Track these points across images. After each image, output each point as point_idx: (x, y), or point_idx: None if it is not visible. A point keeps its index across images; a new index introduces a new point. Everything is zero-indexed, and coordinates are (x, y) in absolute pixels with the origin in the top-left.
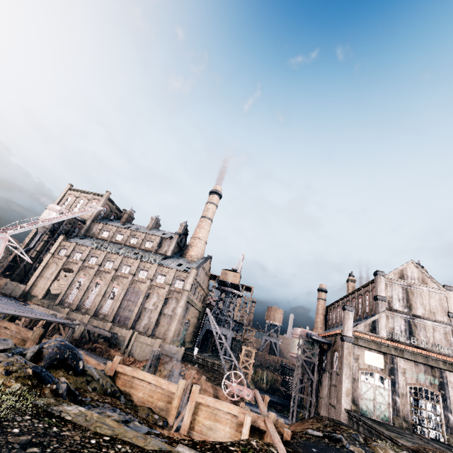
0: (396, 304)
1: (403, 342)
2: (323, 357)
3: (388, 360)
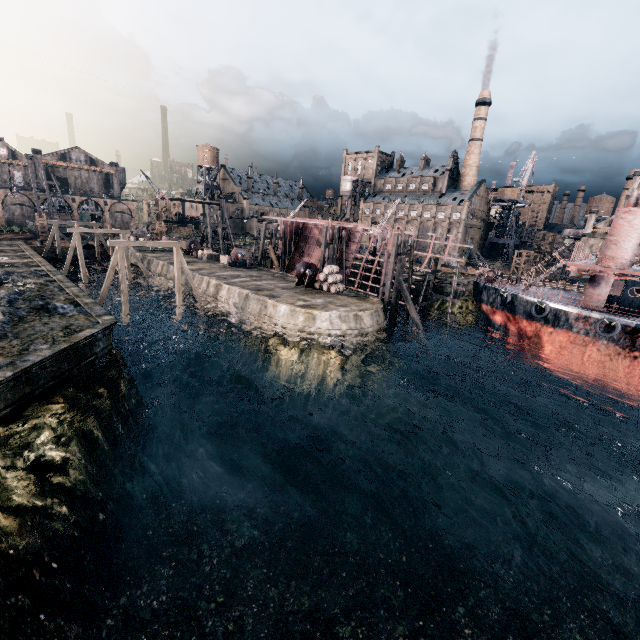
0: None
1: None
2: None
3: None
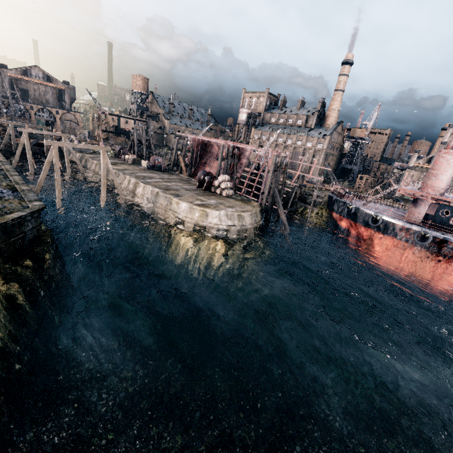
0: None
1: None
2: None
3: None
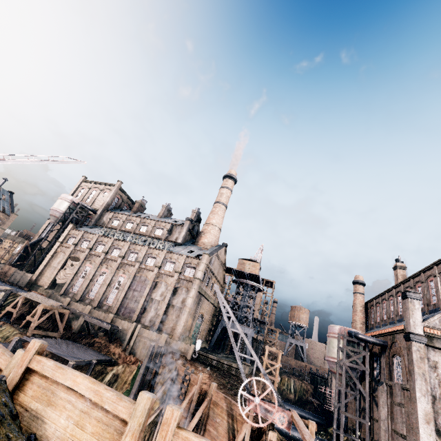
0: None
1: None
2: (374, 364)
3: None
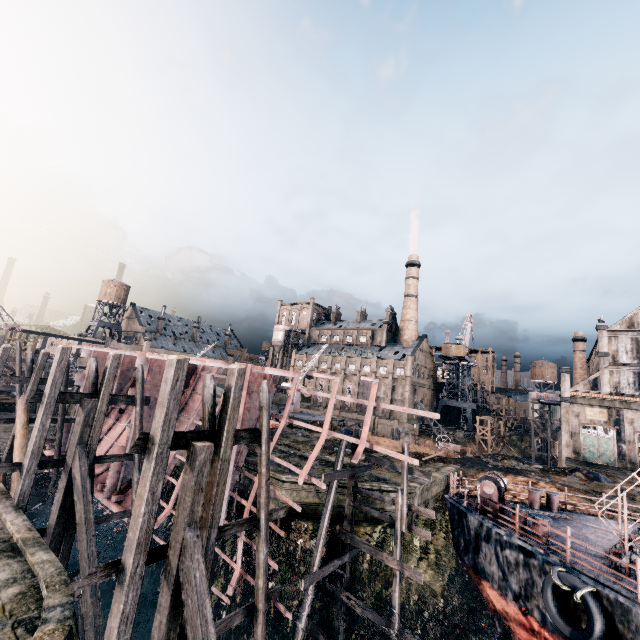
0: (623, 357)
1: (629, 395)
2: None
3: (613, 413)
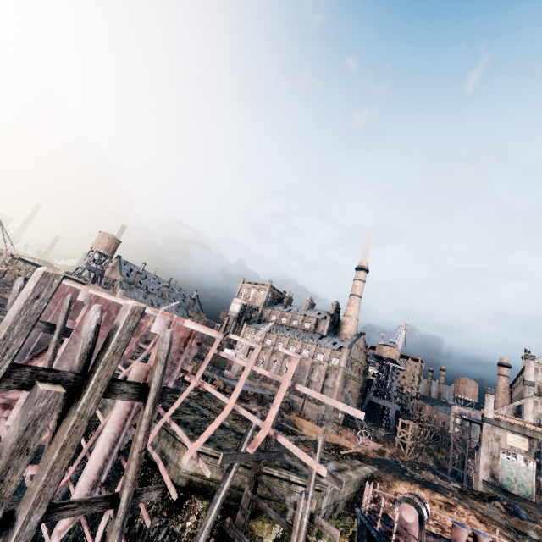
0: None
1: None
2: None
3: (535, 444)
